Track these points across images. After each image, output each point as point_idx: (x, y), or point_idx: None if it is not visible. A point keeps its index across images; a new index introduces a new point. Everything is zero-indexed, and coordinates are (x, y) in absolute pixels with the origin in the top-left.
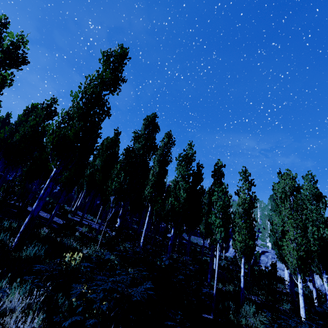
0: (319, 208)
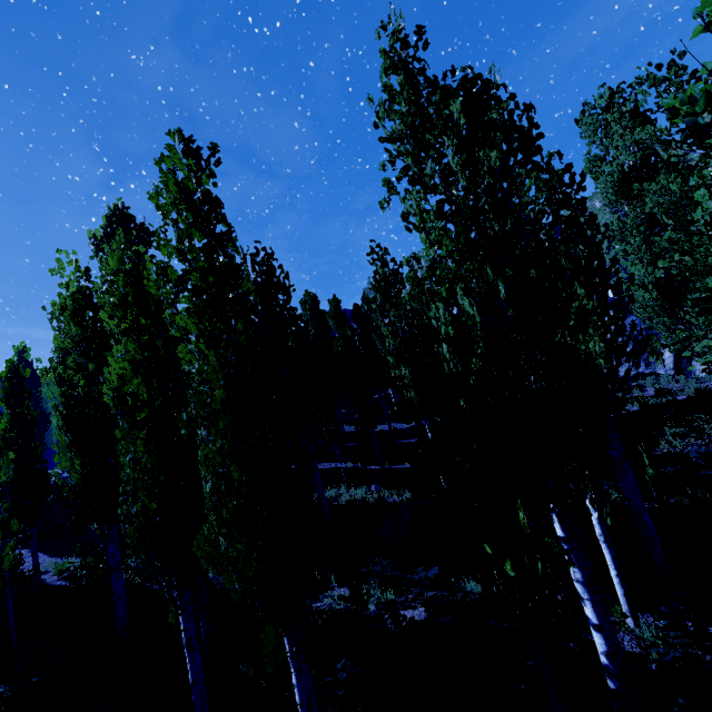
0: (457, 179)
